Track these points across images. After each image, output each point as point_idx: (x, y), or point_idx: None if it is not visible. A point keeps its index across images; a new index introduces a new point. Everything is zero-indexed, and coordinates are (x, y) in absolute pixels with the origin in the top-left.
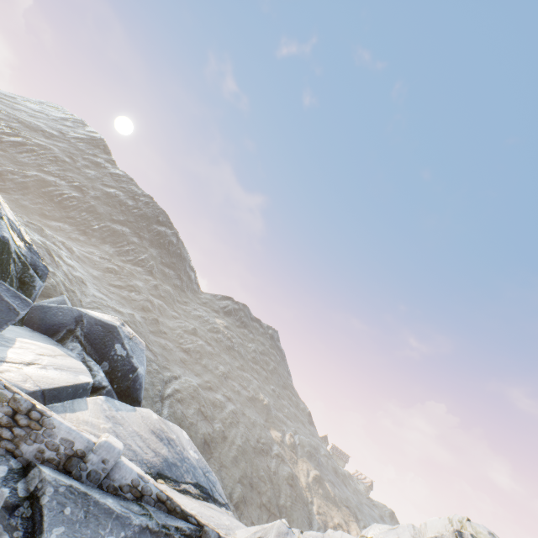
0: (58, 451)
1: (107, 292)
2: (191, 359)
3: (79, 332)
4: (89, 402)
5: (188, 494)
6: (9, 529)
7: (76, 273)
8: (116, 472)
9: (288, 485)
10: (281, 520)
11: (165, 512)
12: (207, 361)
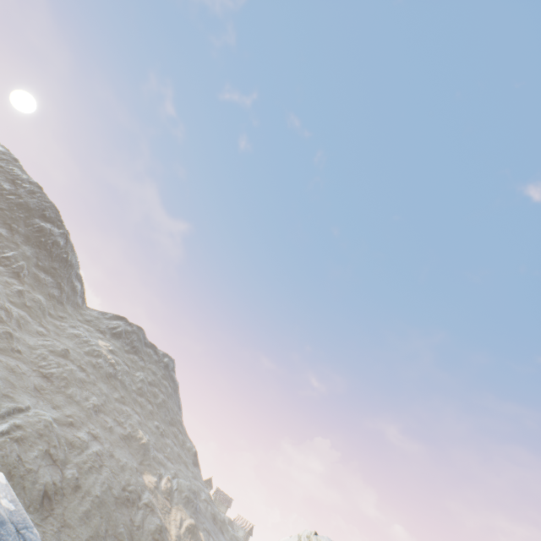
0: None
1: None
2: (51, 387)
3: None
4: None
5: None
6: None
7: None
8: None
9: (154, 540)
10: None
11: None
12: (74, 390)
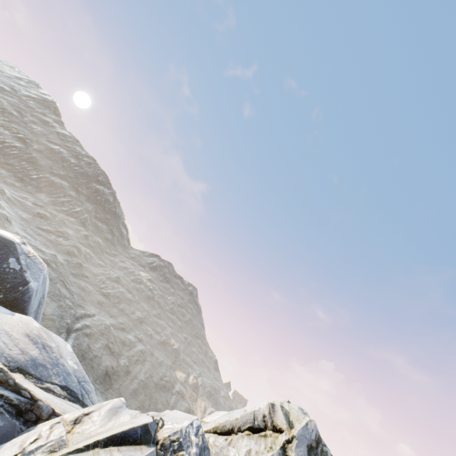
0: None
1: (33, 233)
2: (109, 302)
3: None
4: None
5: (51, 393)
6: None
7: (2, 211)
8: None
9: None
10: (119, 398)
11: None
12: (124, 306)
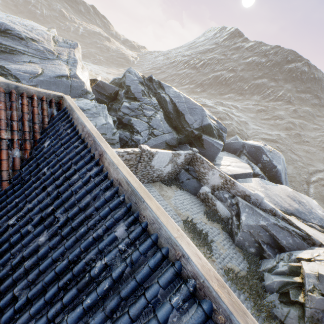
0: (241, 193)
1: (260, 125)
2: None
3: (244, 151)
4: (252, 180)
5: (313, 228)
6: (232, 210)
7: (241, 119)
8: (262, 204)
9: None
10: None
11: (287, 224)
12: None
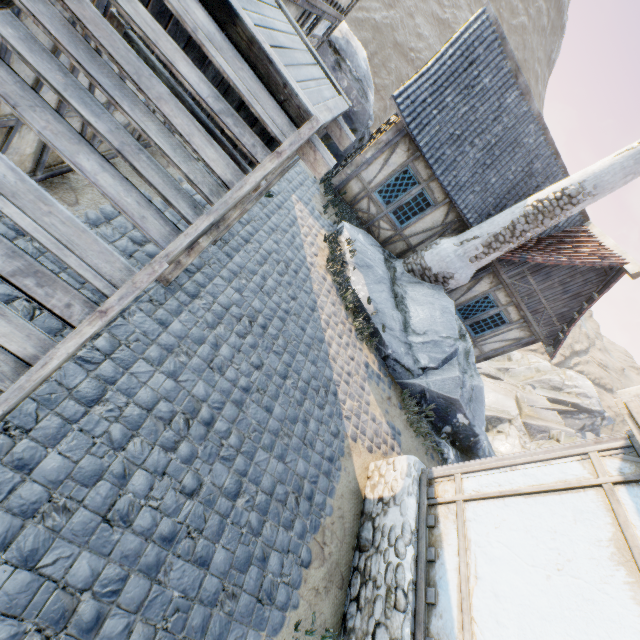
0: None
1: None
2: None
3: None
4: None
5: None
6: None
7: None
8: None
9: None
10: None
11: None
12: None
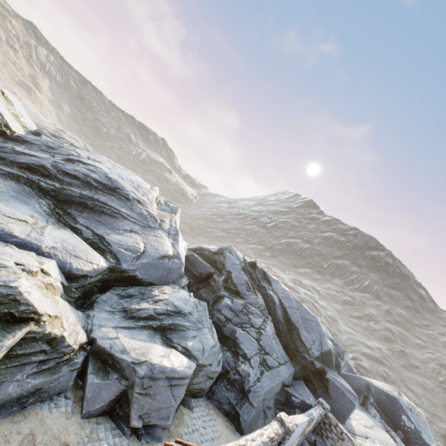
0: None
1: (351, 325)
2: None
3: (371, 399)
4: None
5: None
6: None
7: (328, 312)
8: None
9: None
10: None
11: None
12: None
